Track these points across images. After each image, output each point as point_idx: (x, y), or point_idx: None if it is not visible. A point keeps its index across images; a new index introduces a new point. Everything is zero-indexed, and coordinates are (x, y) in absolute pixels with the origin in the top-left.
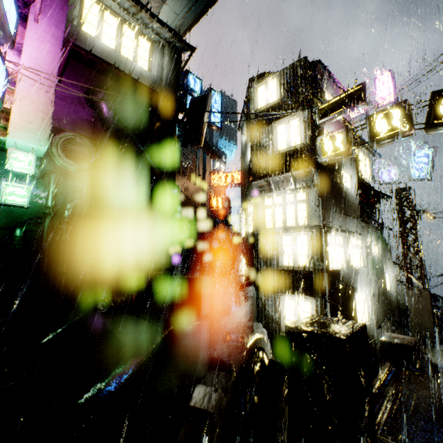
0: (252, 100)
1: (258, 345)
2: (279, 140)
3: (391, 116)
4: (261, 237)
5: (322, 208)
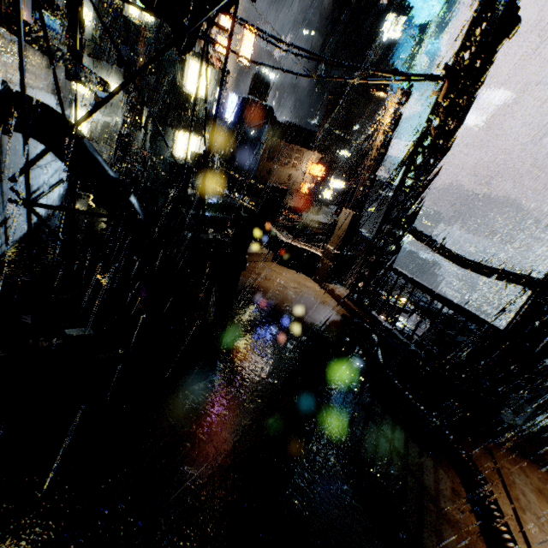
0: None
1: None
2: None
3: None
4: None
5: None
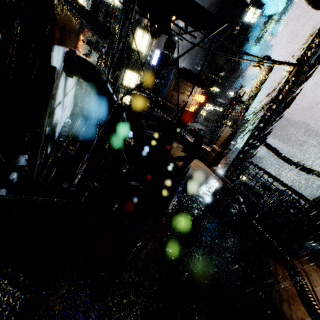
0: None
1: None
2: None
3: None
4: None
5: None
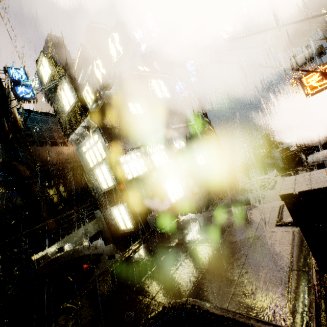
0: (41, 79)
1: (71, 258)
2: (65, 104)
3: (98, 66)
4: (87, 175)
5: (108, 141)
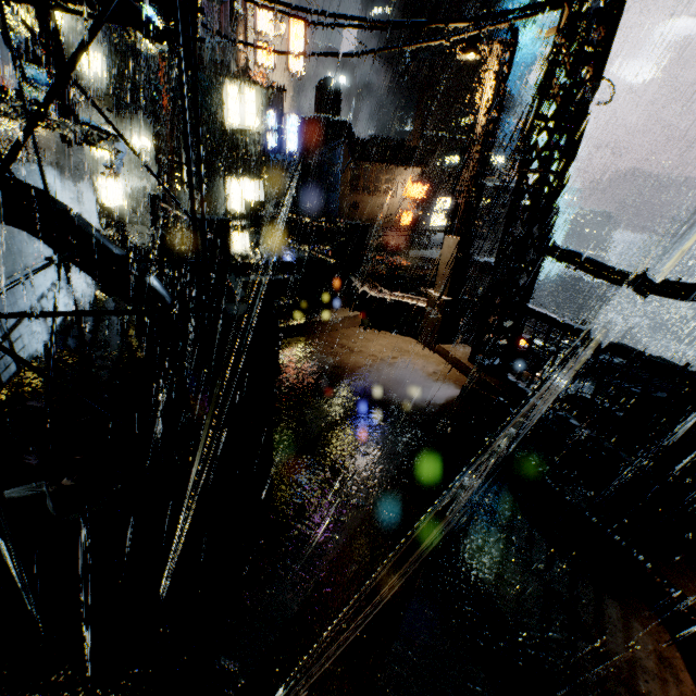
0: None
1: None
2: None
3: None
4: None
5: None
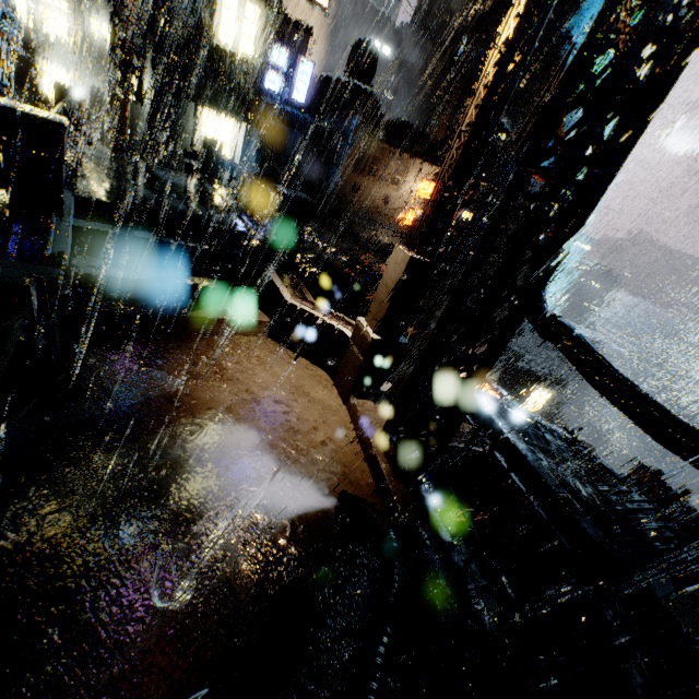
0: None
1: None
2: None
3: None
4: None
5: None
